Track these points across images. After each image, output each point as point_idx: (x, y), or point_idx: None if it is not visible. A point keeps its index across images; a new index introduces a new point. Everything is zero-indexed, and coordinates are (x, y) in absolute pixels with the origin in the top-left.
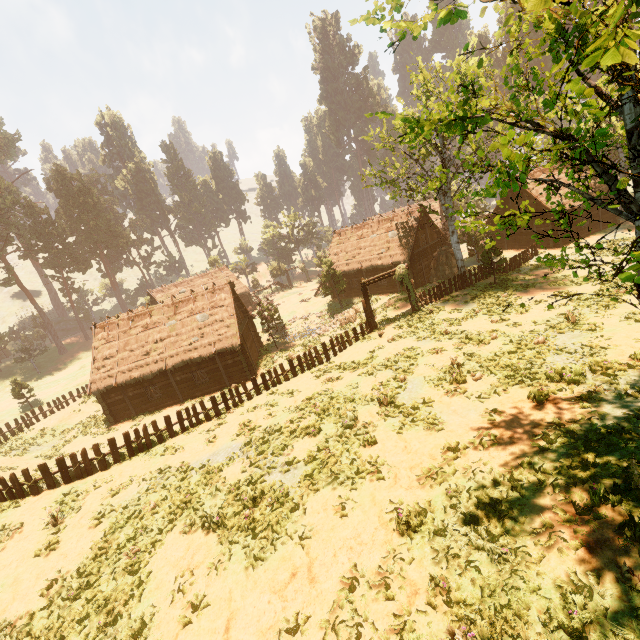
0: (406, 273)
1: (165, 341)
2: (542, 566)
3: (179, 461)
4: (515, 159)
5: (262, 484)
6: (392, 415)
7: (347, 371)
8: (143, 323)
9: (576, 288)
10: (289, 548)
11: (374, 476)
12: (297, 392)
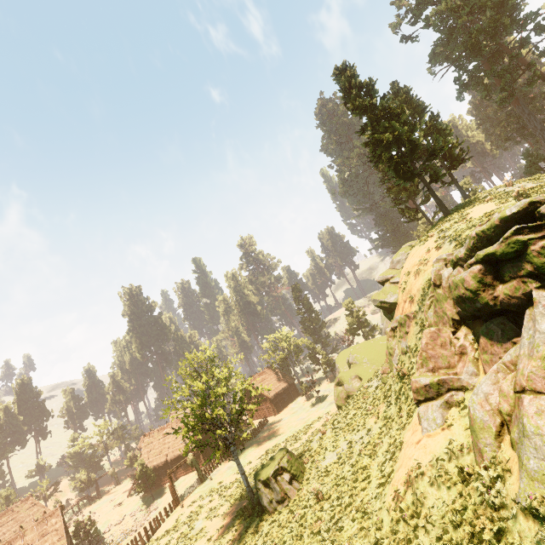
0: (194, 458)
1: None
2: None
3: None
4: (187, 450)
5: None
6: (187, 543)
7: (163, 539)
8: None
9: (271, 443)
10: None
11: None
12: None
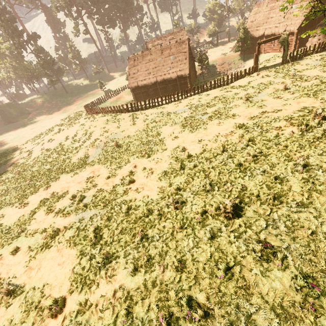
0: (287, 38)
1: (156, 68)
2: (270, 133)
3: (166, 111)
4: (289, 0)
5: (194, 118)
6: (247, 103)
7: (235, 89)
8: (147, 58)
9: None
10: (201, 130)
11: (232, 118)
12: (211, 95)
